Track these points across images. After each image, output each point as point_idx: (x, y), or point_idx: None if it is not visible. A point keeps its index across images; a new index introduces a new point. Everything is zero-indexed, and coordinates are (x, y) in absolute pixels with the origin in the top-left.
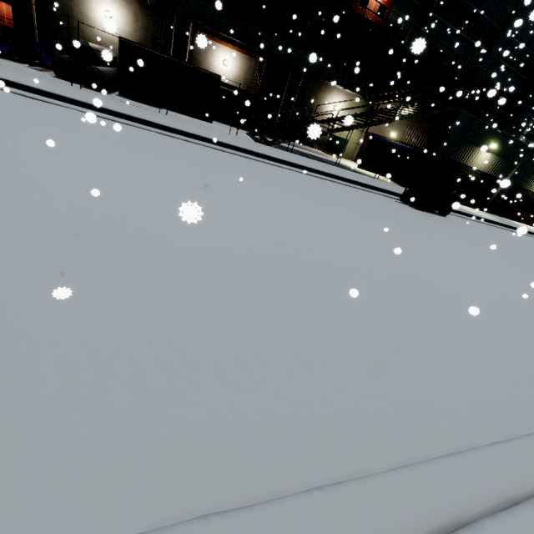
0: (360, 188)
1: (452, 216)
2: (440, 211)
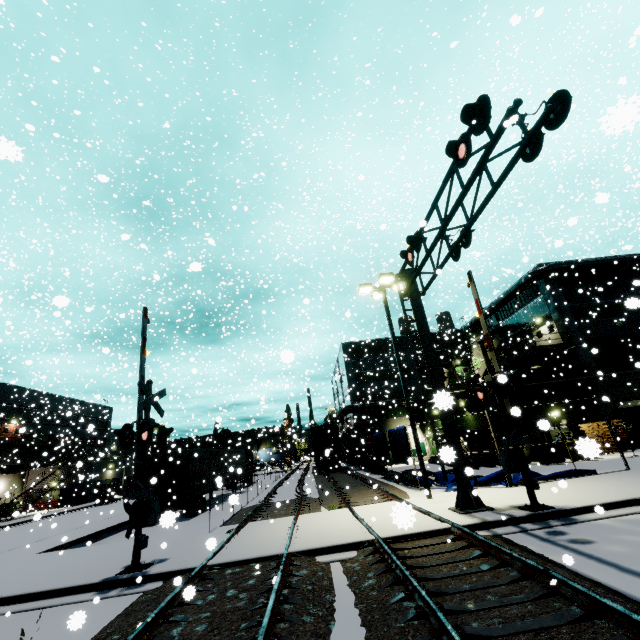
0: (80, 510)
1: (118, 501)
2: (114, 501)
